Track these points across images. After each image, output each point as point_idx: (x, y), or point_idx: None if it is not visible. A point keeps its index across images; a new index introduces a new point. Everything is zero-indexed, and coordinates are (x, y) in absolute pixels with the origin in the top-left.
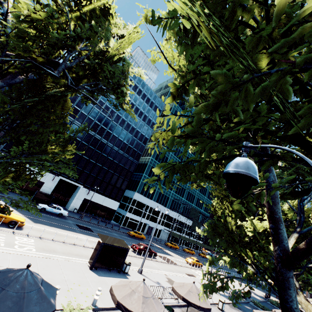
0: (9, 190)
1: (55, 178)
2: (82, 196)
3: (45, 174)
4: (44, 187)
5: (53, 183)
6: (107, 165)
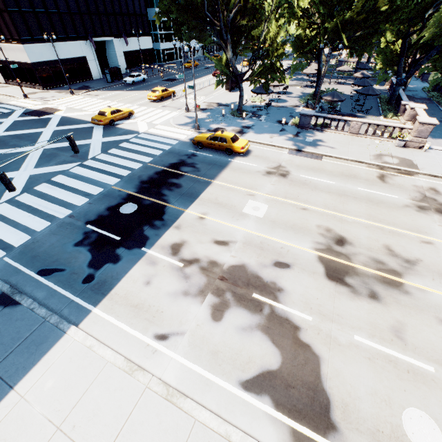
0: (74, 84)
1: (88, 44)
2: (120, 51)
3: (78, 46)
4: (90, 63)
5: (91, 51)
6: None
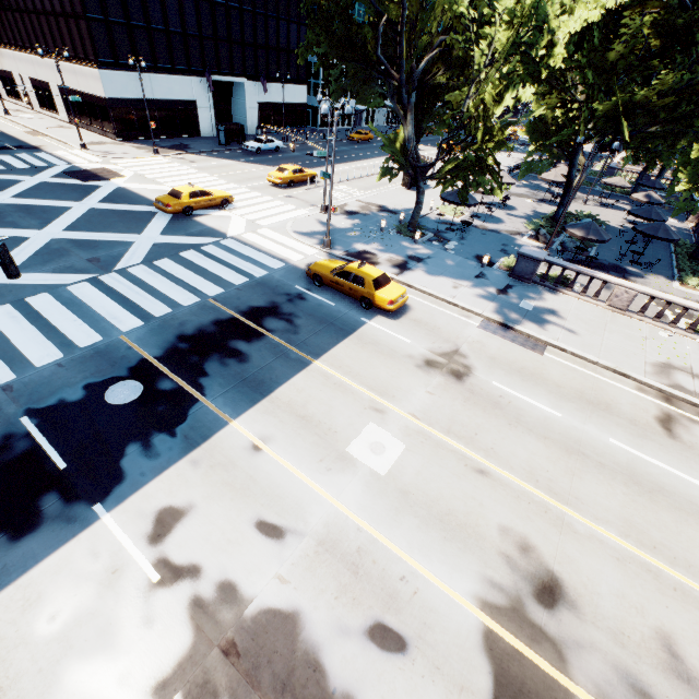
0: (168, 138)
1: (203, 83)
2: (253, 100)
3: (187, 84)
4: (200, 111)
5: (206, 95)
6: (261, 1)
